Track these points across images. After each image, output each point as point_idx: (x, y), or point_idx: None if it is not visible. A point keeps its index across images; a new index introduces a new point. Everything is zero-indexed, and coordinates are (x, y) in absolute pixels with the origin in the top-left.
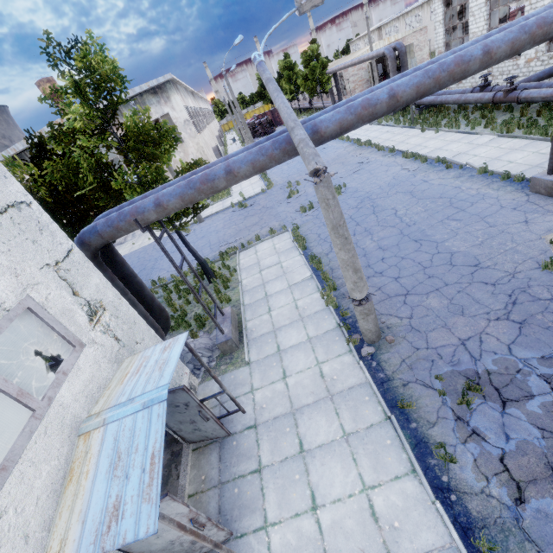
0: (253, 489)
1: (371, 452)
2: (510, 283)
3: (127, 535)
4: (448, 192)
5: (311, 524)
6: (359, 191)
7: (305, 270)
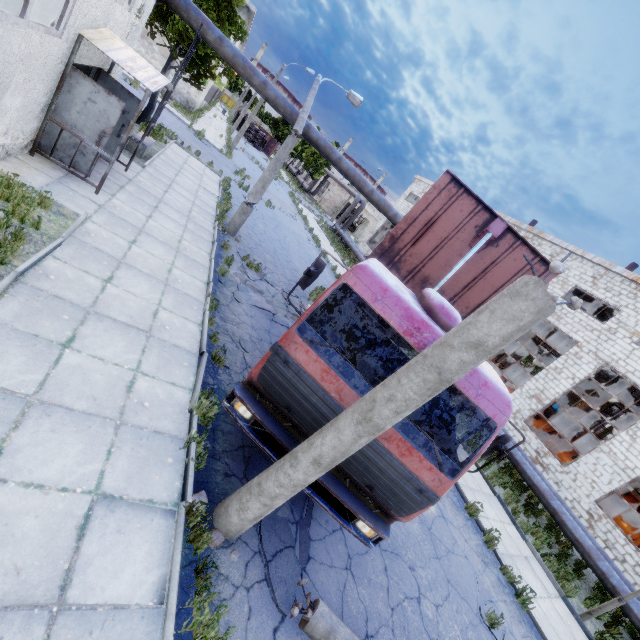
0: (112, 186)
1: (195, 238)
2: None
3: (137, 78)
4: (314, 258)
5: (143, 217)
6: (278, 217)
7: (217, 192)
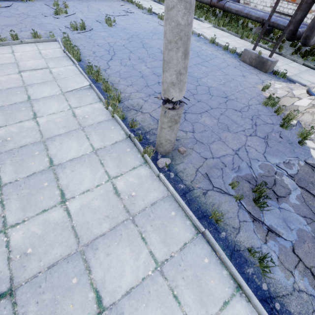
0: None
1: (192, 280)
2: (249, 112)
3: None
4: (195, 48)
5: None
6: (128, 29)
7: (82, 79)
